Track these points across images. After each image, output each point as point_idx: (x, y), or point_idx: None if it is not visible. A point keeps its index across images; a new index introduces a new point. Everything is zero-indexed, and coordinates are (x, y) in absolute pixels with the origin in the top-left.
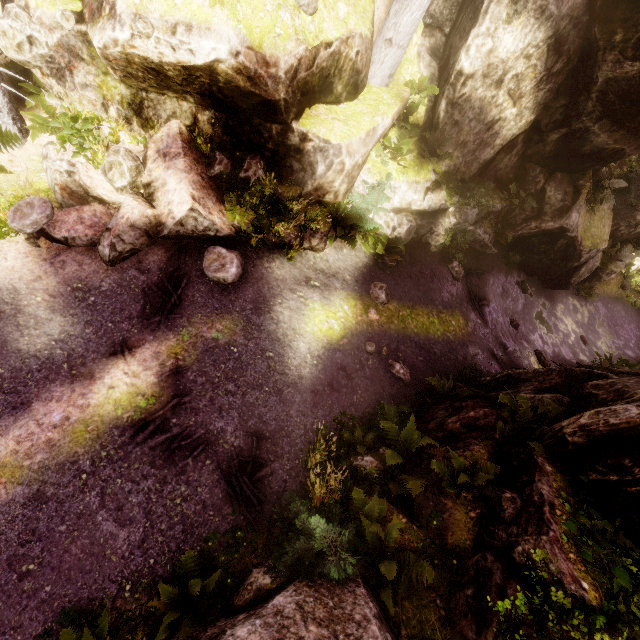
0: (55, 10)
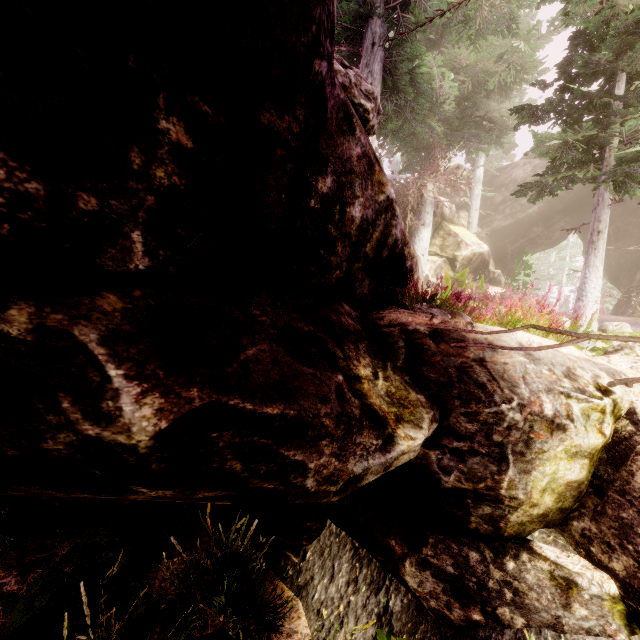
0: (435, 257)
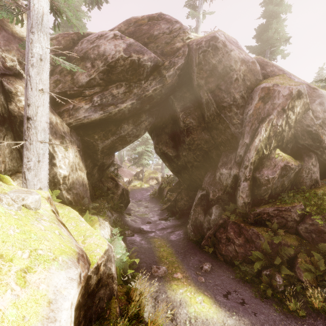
0: None
